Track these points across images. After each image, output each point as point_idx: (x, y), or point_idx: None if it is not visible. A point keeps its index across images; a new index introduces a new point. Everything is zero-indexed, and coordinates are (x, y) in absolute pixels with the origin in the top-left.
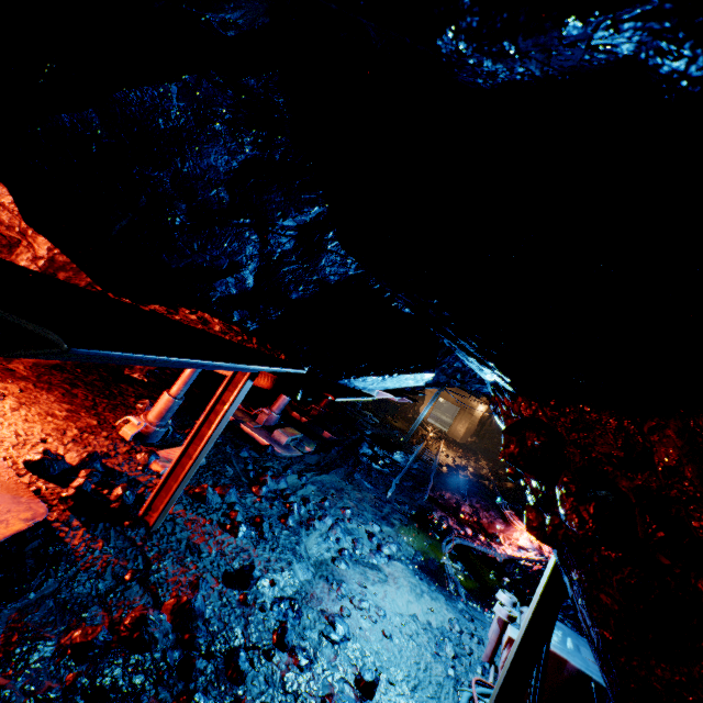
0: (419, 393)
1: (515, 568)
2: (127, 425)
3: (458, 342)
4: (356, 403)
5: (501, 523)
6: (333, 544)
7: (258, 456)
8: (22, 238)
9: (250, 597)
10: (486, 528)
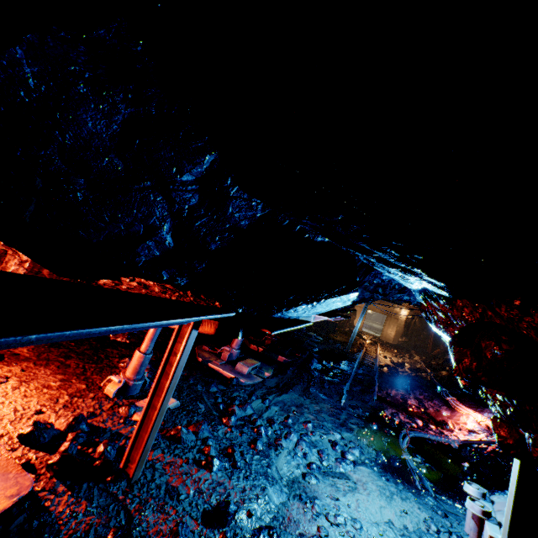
0: (350, 310)
1: (471, 451)
2: (110, 384)
3: (375, 254)
4: (301, 327)
5: (446, 410)
6: (301, 460)
7: (226, 388)
8: (7, 249)
9: (229, 534)
10: (434, 417)
